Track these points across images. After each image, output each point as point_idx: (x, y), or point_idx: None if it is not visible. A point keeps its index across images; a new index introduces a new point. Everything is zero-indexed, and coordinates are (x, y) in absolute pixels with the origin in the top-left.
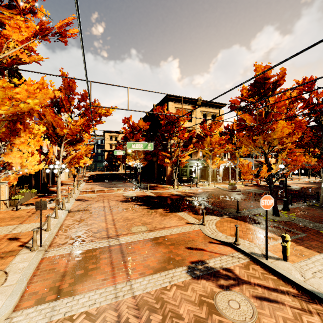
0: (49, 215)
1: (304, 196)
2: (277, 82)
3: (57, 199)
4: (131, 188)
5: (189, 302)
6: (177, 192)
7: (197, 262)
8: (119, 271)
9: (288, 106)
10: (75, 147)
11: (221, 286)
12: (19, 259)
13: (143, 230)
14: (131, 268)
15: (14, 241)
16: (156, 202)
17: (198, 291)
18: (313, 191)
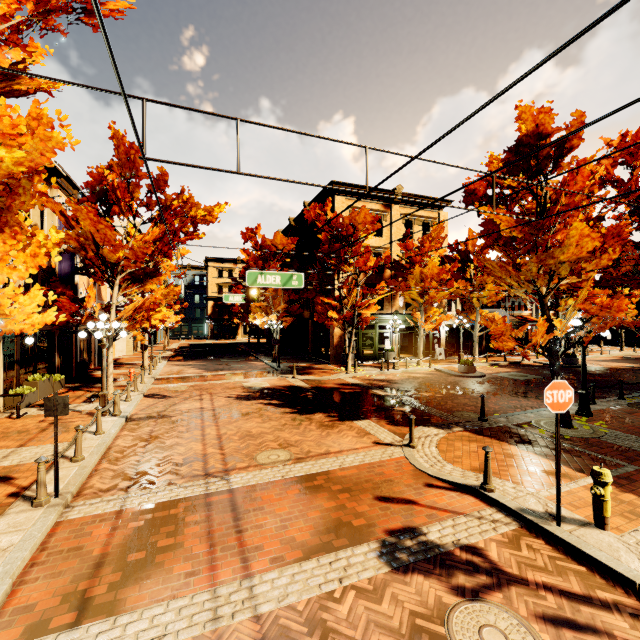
0: (80, 428)
1: (620, 385)
2: (566, 142)
3: (103, 393)
4: (261, 372)
5: (386, 630)
6: (354, 378)
7: (401, 532)
8: (226, 553)
9: (580, 203)
10: (143, 287)
11: (459, 590)
12: (5, 525)
13: (281, 460)
14: (254, 545)
15: (2, 484)
16: (311, 399)
17: (406, 603)
18: (634, 375)
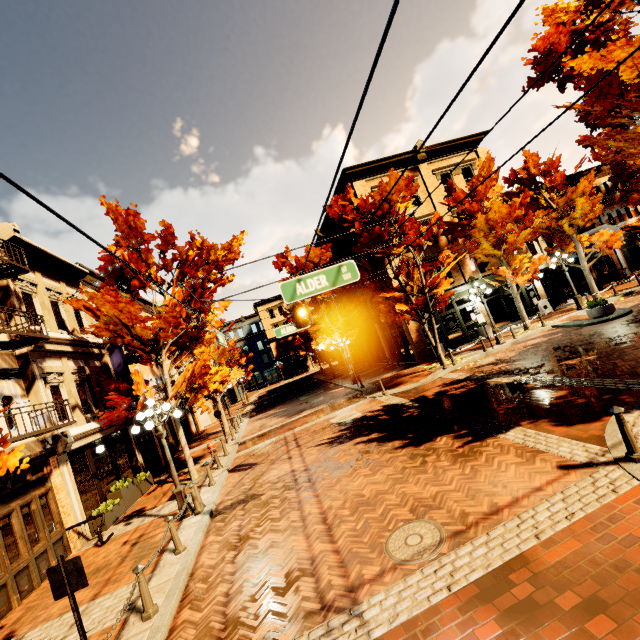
0: (138, 570)
1: None
2: None
3: (178, 490)
4: (344, 399)
5: None
6: (456, 372)
7: None
8: None
9: None
10: (192, 353)
11: None
12: None
13: (428, 544)
14: None
15: None
16: (418, 417)
17: None
18: None
